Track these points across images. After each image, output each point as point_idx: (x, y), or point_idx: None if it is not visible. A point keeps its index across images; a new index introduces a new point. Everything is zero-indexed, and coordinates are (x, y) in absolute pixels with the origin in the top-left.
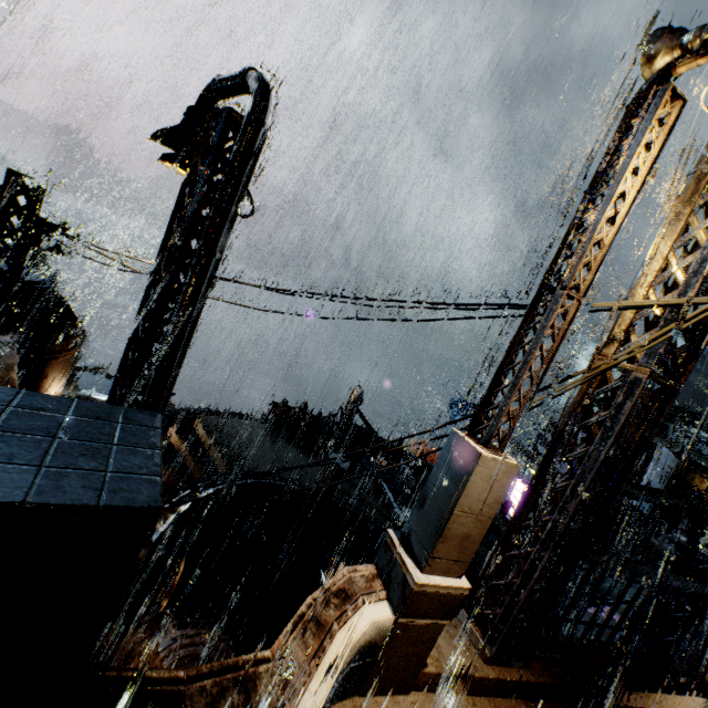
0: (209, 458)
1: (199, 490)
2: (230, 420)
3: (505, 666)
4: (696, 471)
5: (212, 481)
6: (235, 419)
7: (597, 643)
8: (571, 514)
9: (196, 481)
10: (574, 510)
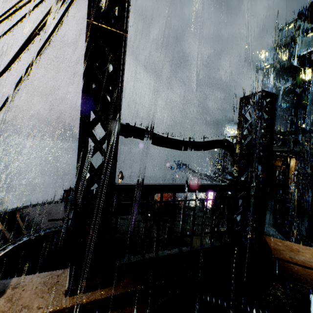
0: (21, 230)
1: (3, 249)
2: (39, 207)
3: (89, 292)
4: (274, 158)
5: (13, 242)
6: (43, 206)
7: (192, 247)
8: (78, 153)
9: (2, 245)
10: (79, 148)
